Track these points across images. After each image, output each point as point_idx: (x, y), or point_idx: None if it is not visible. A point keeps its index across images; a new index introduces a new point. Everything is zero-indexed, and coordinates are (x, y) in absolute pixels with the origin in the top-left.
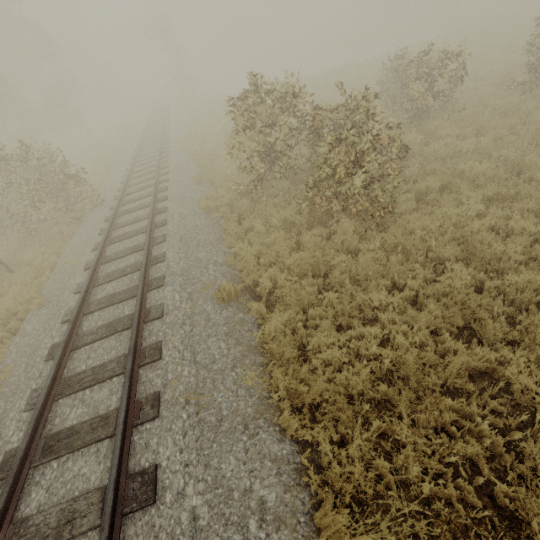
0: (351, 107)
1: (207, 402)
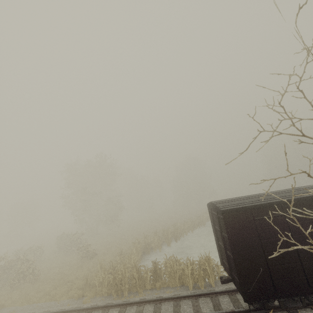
0: (21, 258)
1: (16, 311)
